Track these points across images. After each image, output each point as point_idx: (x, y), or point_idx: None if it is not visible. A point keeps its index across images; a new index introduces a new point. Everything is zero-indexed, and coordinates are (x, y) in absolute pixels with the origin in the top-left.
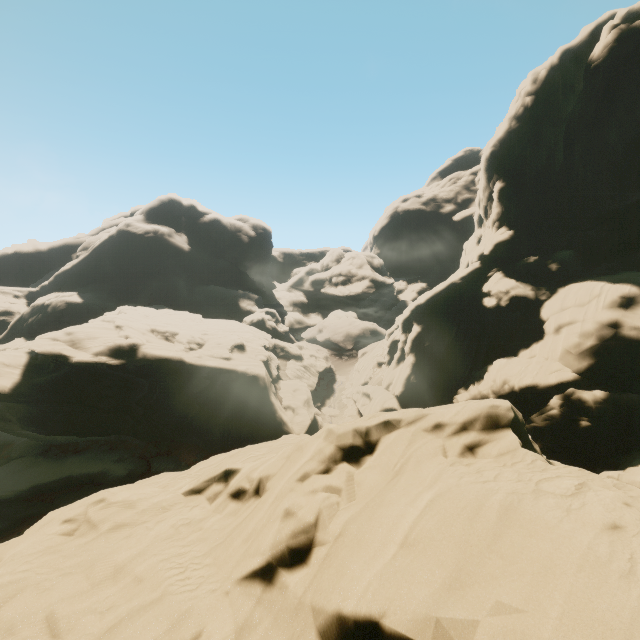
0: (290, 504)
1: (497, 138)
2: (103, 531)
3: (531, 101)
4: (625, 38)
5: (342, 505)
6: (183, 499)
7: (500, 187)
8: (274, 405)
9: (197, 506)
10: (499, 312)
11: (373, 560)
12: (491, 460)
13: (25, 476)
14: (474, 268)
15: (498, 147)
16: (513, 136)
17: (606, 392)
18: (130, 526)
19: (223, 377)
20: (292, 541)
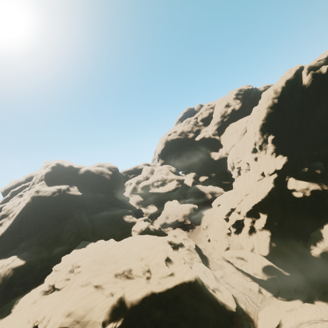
0: None
1: (263, 116)
2: None
3: (277, 101)
4: (316, 77)
5: None
6: None
7: (273, 138)
8: (213, 294)
9: None
10: (306, 199)
11: None
12: None
13: None
14: (275, 177)
15: (266, 120)
16: (271, 115)
17: None
18: None
19: (181, 291)
20: None
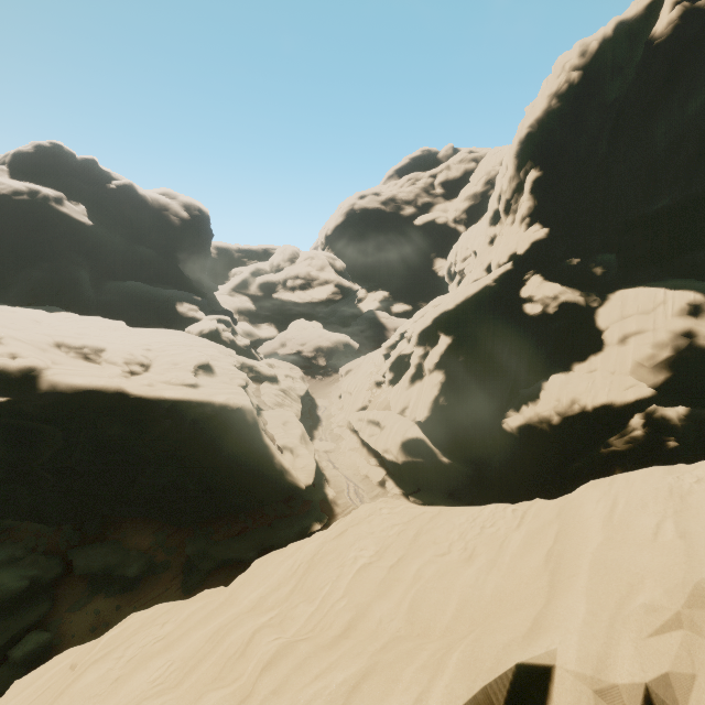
0: None
1: (535, 117)
2: None
3: (578, 77)
4: (690, 17)
5: None
6: None
7: (536, 176)
8: (270, 447)
9: None
10: (545, 320)
11: None
12: None
13: None
14: (506, 270)
15: (536, 128)
16: (553, 117)
17: (688, 408)
18: None
19: (193, 414)
20: None
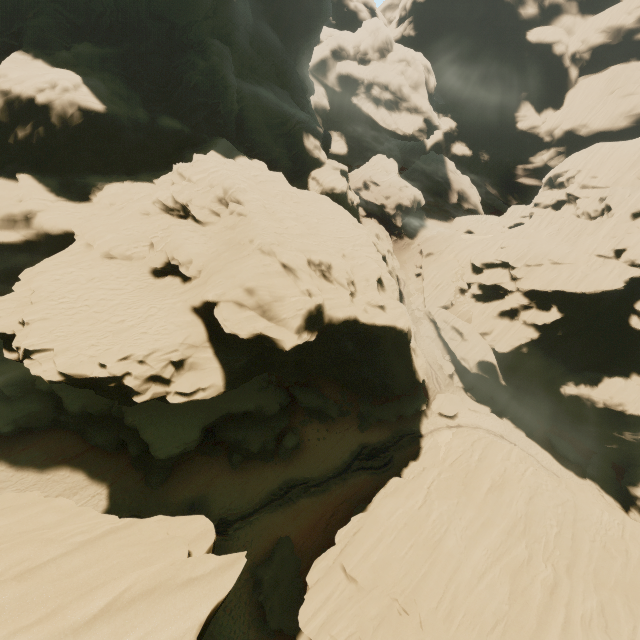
0: None
1: None
2: None
3: None
4: None
5: None
6: None
7: None
8: (412, 356)
9: None
10: (638, 335)
11: None
12: None
13: (183, 417)
14: (638, 275)
15: None
16: None
17: None
18: None
19: (386, 336)
20: None
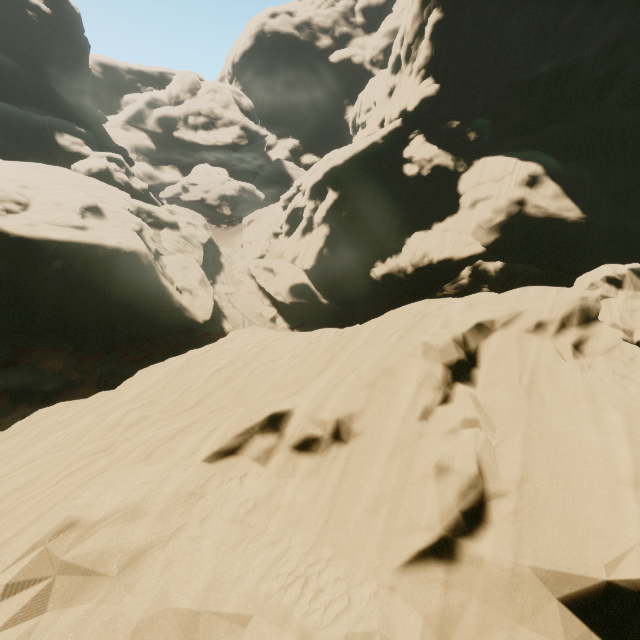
0: (438, 457)
1: None
2: (112, 578)
3: None
4: None
5: (491, 440)
6: (211, 469)
7: (437, 19)
8: (168, 288)
9: (247, 475)
10: (419, 182)
11: (618, 513)
12: (604, 358)
13: None
14: (395, 127)
15: None
16: None
17: (504, 263)
18: (157, 547)
19: (84, 255)
20: (464, 503)
